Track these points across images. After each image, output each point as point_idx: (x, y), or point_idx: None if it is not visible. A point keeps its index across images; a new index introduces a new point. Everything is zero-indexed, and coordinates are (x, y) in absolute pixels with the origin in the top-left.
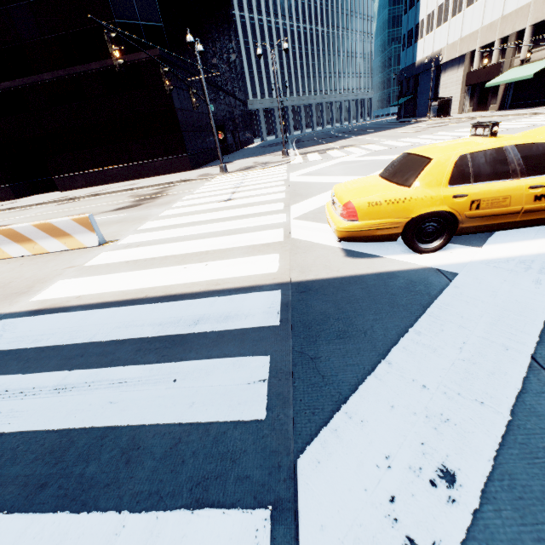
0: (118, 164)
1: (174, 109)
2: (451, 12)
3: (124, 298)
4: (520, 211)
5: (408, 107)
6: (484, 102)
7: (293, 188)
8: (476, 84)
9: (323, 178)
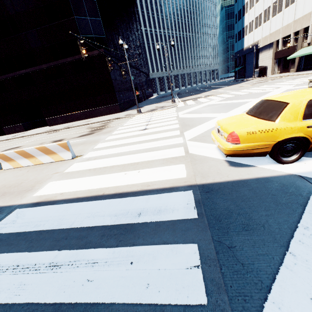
0: (80, 110)
1: (111, 80)
2: (263, 20)
3: (90, 195)
4: None
5: (240, 72)
6: (287, 67)
7: (182, 121)
8: (281, 58)
9: (199, 115)
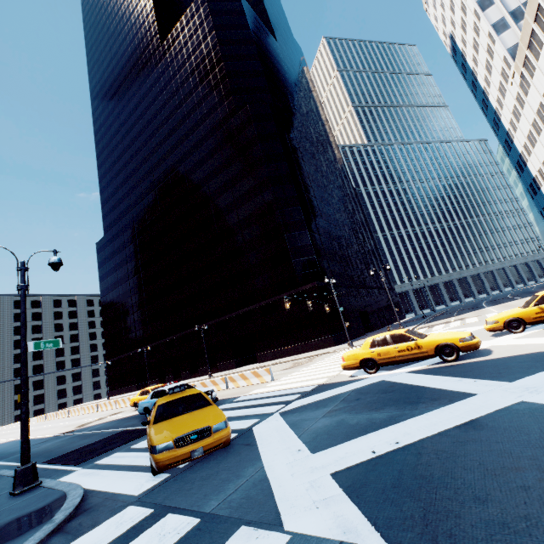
0: (291, 345)
1: (323, 310)
2: None
3: (275, 390)
4: (395, 356)
5: None
6: None
7: None
8: None
9: None
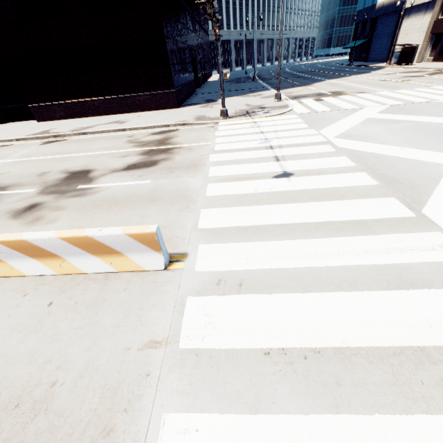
0: (100, 96)
1: (163, 37)
2: None
3: None
4: None
5: (360, 51)
6: None
7: (363, 163)
8: (442, 33)
9: (385, 148)
